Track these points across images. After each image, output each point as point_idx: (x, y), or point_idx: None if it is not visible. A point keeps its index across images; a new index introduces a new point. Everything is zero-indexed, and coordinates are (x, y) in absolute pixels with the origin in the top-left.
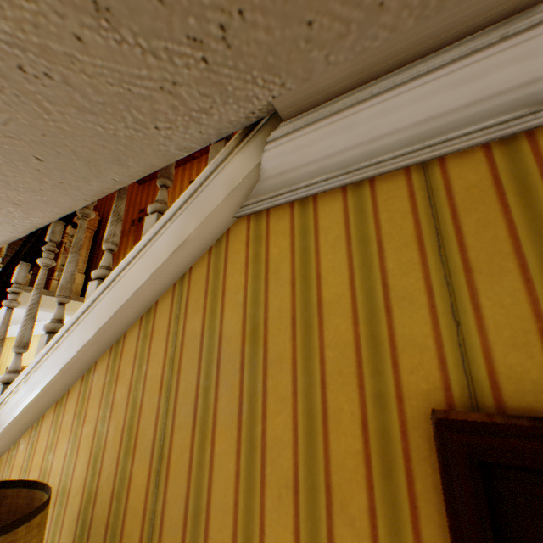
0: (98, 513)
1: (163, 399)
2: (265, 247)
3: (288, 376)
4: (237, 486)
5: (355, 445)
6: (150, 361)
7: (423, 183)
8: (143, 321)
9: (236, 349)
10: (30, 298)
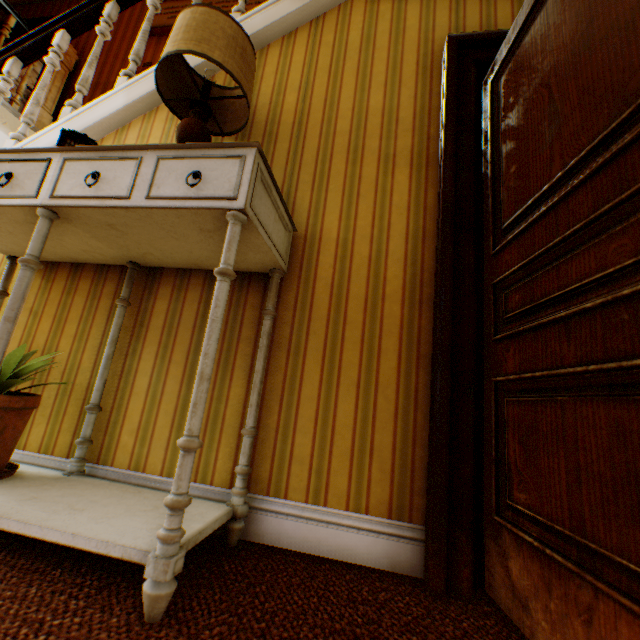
0: (258, 120)
1: (306, 70)
2: (377, 7)
3: (385, 53)
4: (356, 91)
5: (413, 69)
6: (294, 56)
7: None
8: (285, 39)
9: (357, 47)
10: None
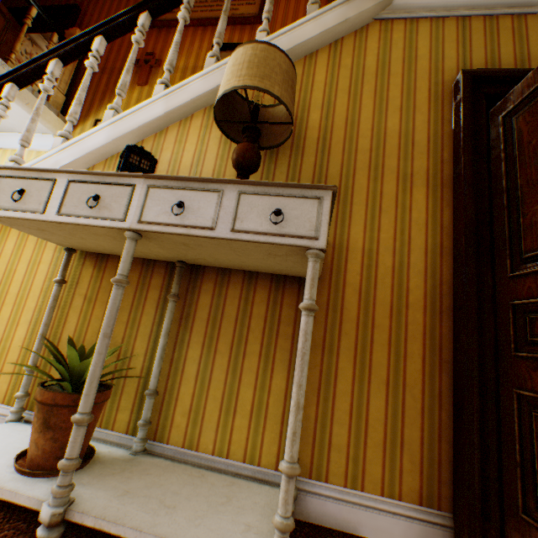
0: None
1: (327, 89)
2: (390, 35)
3: (399, 79)
4: (374, 112)
5: (425, 96)
6: (315, 76)
7: (462, 24)
8: (307, 59)
9: (373, 71)
10: None
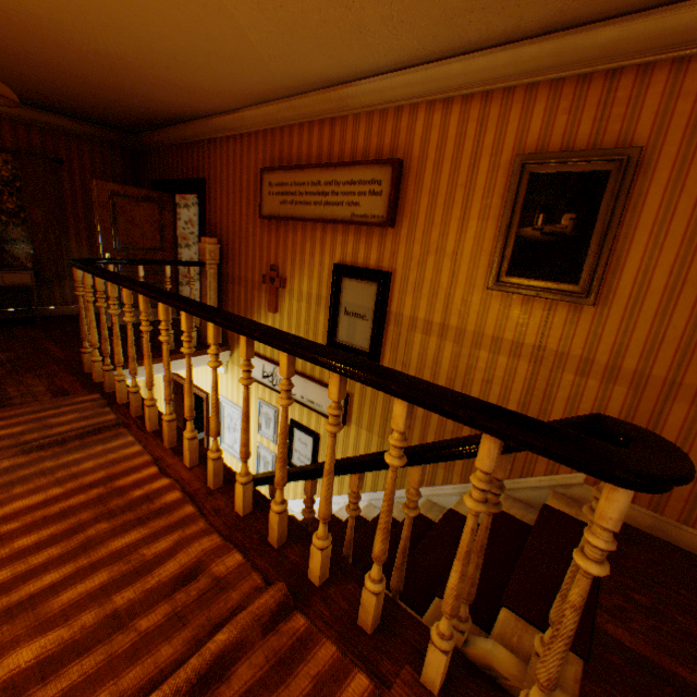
0: None
1: None
2: None
3: None
4: None
5: None
6: None
7: None
8: None
9: None
10: (181, 363)
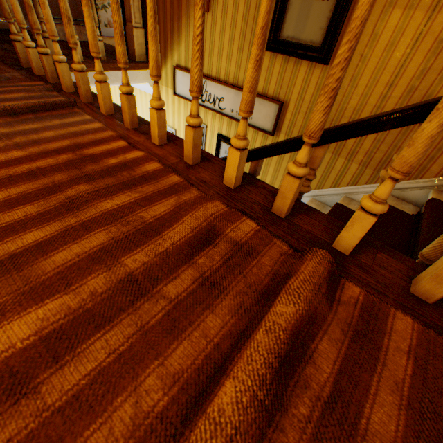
0: None
1: None
2: None
3: None
4: None
5: None
6: None
7: None
8: None
9: None
10: (115, 76)
